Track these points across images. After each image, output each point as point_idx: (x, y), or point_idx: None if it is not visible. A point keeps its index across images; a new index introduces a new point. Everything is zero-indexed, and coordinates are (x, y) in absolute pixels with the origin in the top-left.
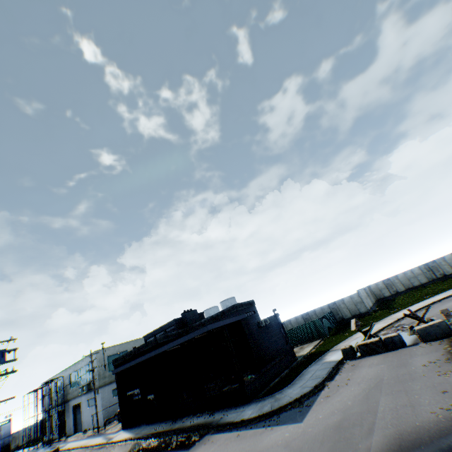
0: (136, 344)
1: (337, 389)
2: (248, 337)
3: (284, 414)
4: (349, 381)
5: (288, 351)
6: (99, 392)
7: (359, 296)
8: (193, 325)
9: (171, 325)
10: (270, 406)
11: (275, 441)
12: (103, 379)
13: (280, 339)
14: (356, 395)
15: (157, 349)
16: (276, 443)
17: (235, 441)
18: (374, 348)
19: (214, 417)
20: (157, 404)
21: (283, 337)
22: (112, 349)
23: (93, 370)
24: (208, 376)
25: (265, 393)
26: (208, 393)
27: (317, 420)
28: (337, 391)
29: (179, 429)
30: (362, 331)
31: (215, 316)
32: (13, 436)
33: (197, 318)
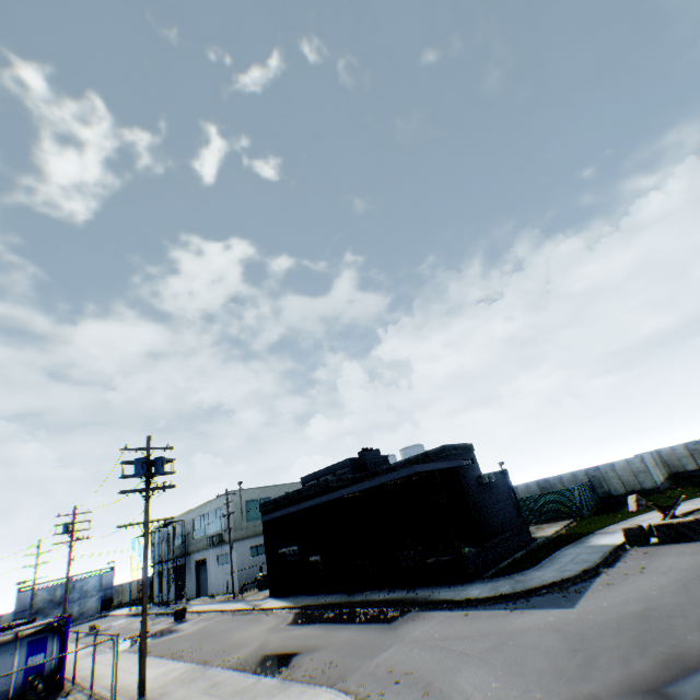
0: (282, 491)
1: (625, 577)
2: (466, 493)
3: (538, 598)
4: (645, 570)
5: (520, 527)
6: (233, 547)
7: (642, 462)
8: (378, 470)
9: (343, 466)
10: (509, 587)
11: (534, 623)
12: (239, 531)
13: (508, 507)
14: (662, 585)
15: (332, 493)
16: (536, 626)
17: (464, 620)
18: (684, 532)
19: (417, 593)
20: (324, 569)
21: (513, 505)
22: (251, 492)
23: (229, 516)
24: (403, 541)
25: (495, 574)
26: (404, 563)
27: (600, 607)
28: (626, 579)
29: (365, 601)
30: (660, 507)
31: (413, 460)
32: (115, 589)
33: (380, 462)
